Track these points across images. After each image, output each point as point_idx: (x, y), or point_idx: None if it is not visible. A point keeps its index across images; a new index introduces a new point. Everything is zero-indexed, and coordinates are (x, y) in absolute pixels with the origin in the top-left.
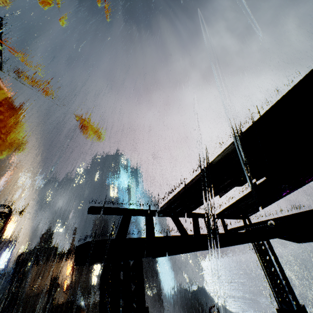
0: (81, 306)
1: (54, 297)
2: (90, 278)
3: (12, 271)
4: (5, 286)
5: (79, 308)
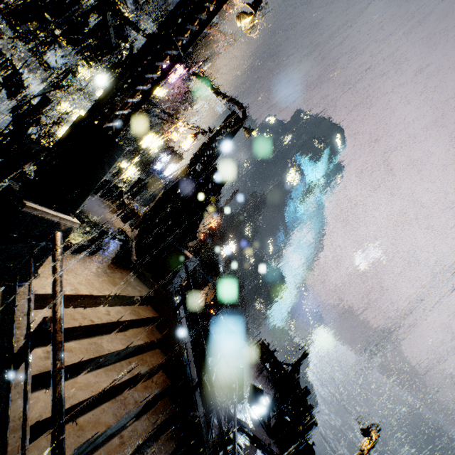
0: (221, 274)
1: (206, 246)
2: (222, 248)
3: (169, 185)
4: (158, 194)
5: (219, 274)
